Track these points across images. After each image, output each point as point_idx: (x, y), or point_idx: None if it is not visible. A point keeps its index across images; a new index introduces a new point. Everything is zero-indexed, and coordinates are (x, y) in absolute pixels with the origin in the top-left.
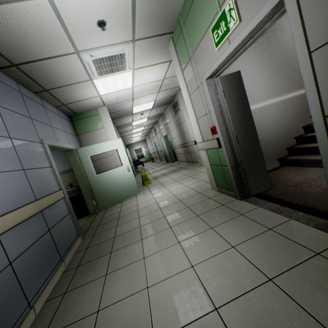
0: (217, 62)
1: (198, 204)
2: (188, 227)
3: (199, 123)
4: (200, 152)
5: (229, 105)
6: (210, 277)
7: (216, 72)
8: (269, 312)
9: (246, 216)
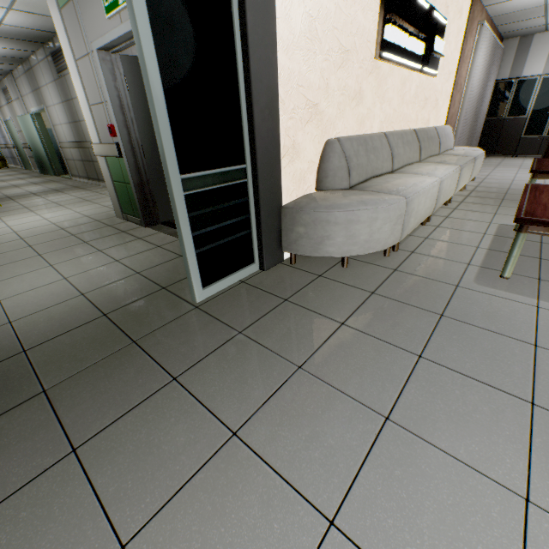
0: (109, 35)
1: (91, 232)
2: (68, 253)
3: (93, 112)
4: (98, 159)
5: (134, 102)
6: (84, 281)
7: (111, 46)
8: (127, 286)
9: (144, 239)
